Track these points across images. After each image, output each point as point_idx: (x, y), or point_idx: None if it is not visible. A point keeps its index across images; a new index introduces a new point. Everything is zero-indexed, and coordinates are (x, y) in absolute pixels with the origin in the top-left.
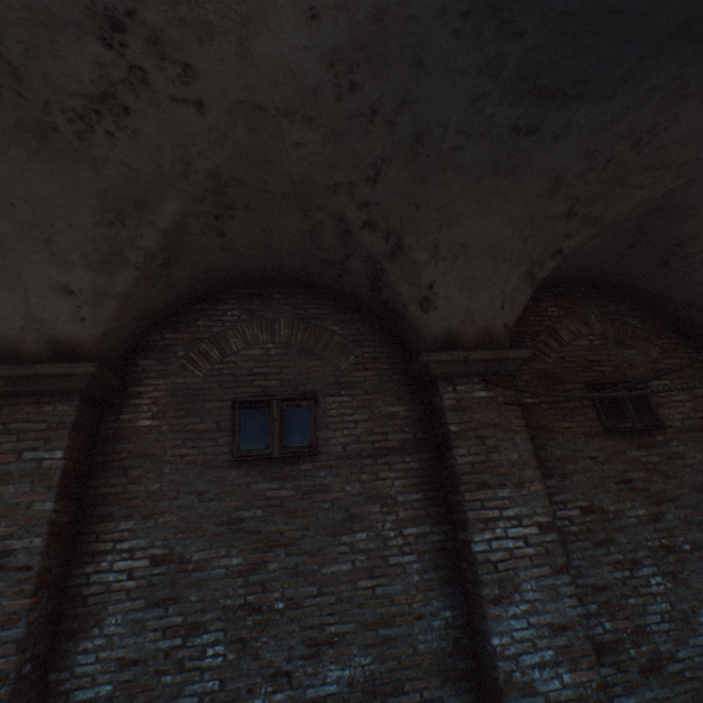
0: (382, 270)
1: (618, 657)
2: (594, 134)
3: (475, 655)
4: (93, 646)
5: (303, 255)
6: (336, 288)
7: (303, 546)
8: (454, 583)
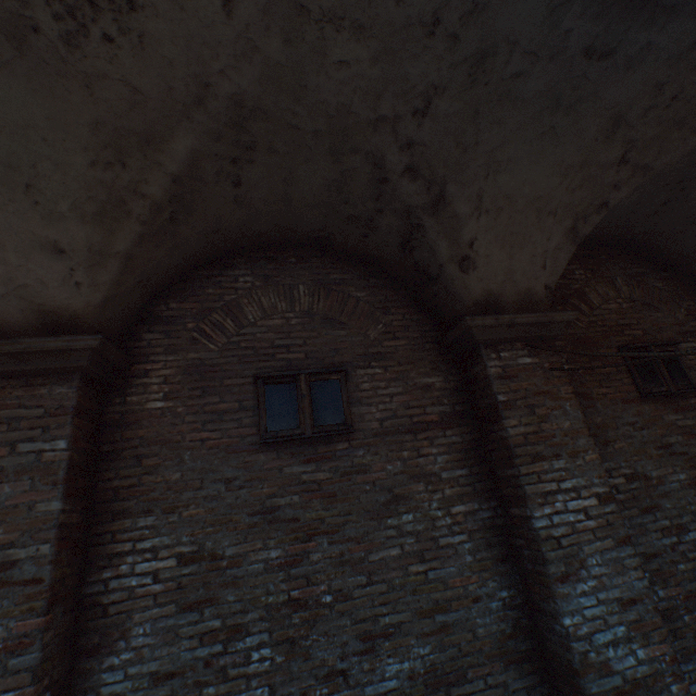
0: (419, 226)
1: (674, 624)
2: (670, 61)
3: (535, 635)
4: (120, 662)
5: (326, 211)
6: (358, 250)
7: (347, 532)
8: (507, 562)
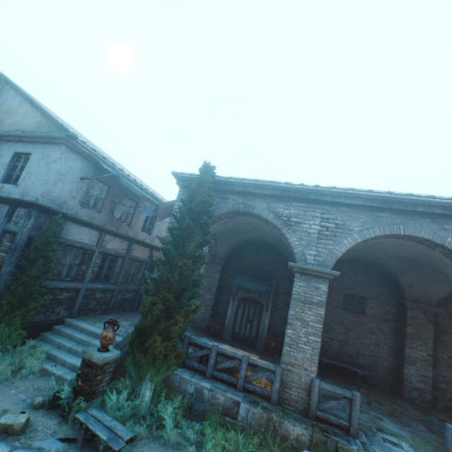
0: (396, 275)
1: (443, 392)
2: None
3: (398, 372)
4: None
5: (371, 261)
6: (379, 268)
7: (357, 333)
8: (397, 356)
